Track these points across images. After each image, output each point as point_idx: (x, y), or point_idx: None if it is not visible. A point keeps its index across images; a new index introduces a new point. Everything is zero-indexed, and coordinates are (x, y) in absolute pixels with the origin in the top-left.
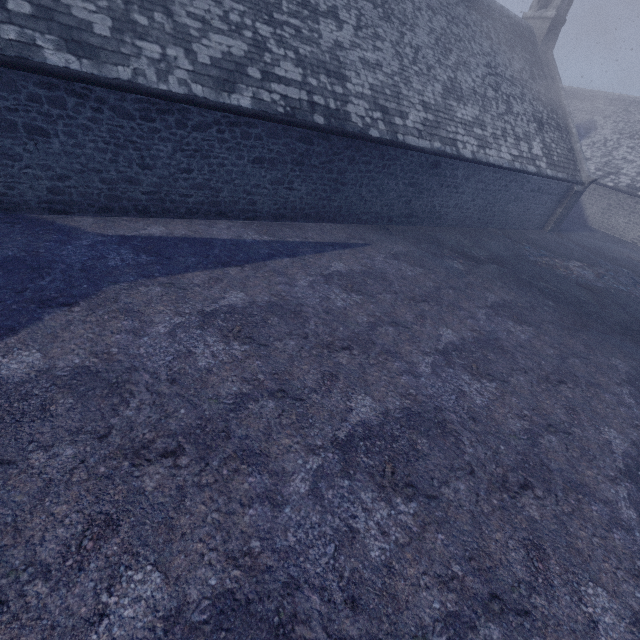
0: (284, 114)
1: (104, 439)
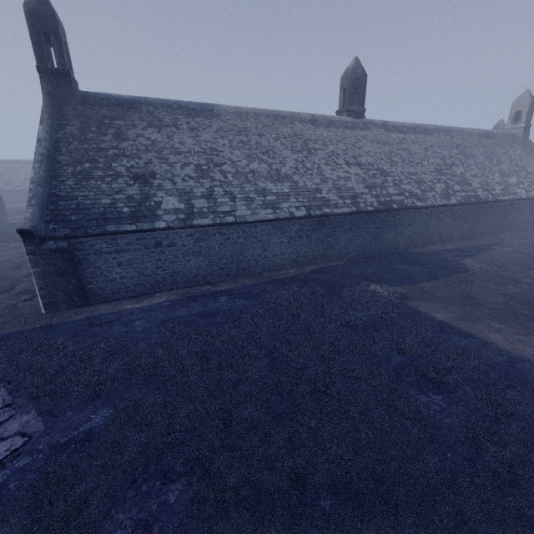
0: (464, 202)
1: (529, 280)
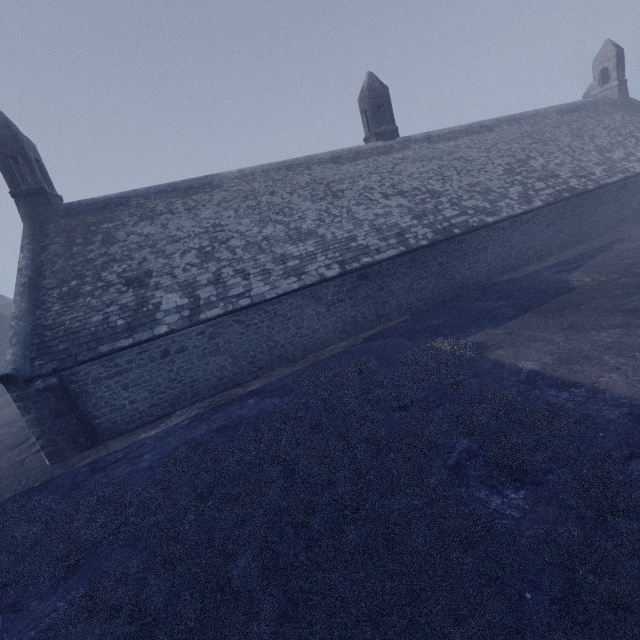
0: (554, 200)
1: None
